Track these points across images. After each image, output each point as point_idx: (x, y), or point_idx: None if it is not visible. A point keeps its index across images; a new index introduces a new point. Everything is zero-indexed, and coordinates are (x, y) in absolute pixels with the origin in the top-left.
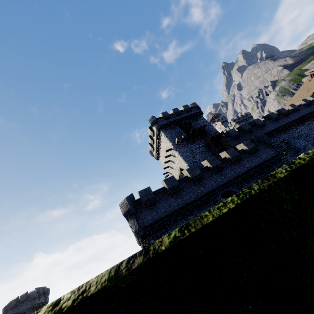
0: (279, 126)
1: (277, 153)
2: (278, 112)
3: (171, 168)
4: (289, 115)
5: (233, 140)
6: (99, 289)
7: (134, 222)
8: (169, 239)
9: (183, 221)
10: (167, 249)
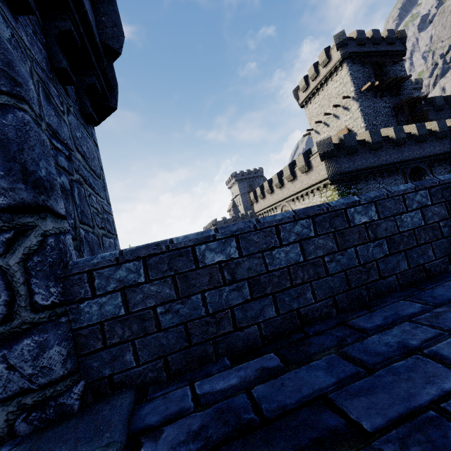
0: None
1: None
2: None
3: (326, 125)
4: None
5: (434, 112)
6: None
7: (332, 165)
8: None
9: (372, 180)
10: None
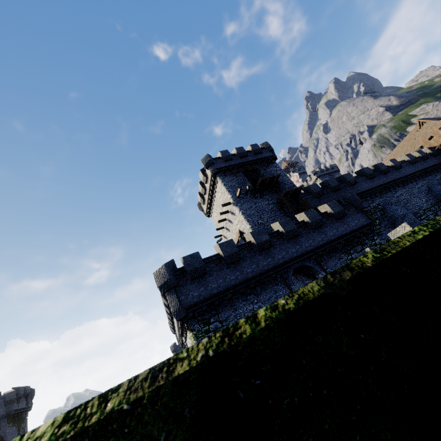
0: (375, 186)
1: (369, 222)
2: (375, 168)
3: (227, 230)
4: (388, 173)
5: (315, 198)
6: (319, 294)
7: (174, 299)
8: (369, 259)
9: (241, 302)
10: (374, 266)
